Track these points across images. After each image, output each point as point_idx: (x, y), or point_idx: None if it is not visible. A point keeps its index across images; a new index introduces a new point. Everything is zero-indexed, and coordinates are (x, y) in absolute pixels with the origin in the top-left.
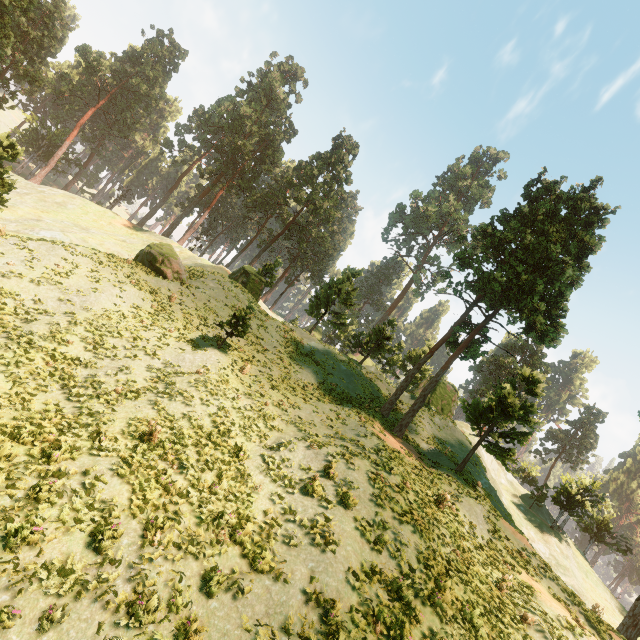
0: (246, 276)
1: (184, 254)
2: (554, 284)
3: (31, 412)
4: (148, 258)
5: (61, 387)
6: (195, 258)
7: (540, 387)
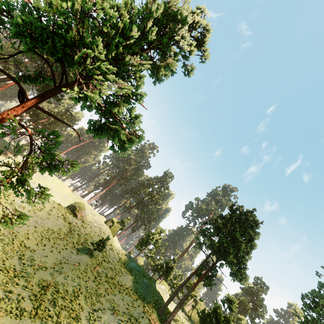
0: (112, 223)
1: (88, 207)
2: (240, 251)
3: (5, 266)
4: (73, 208)
5: (19, 258)
6: (92, 210)
7: (234, 306)
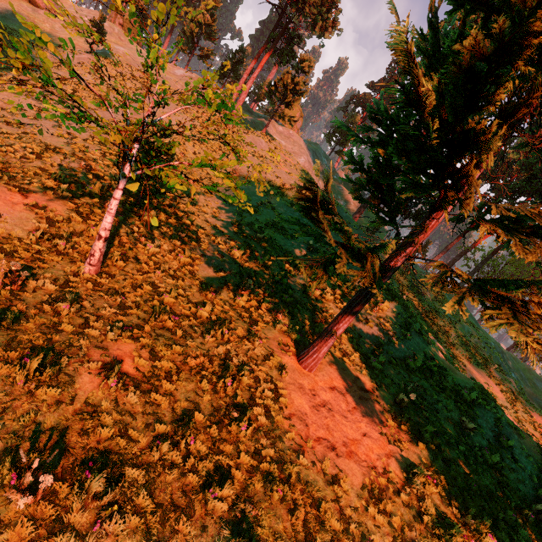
0: (121, 17)
1: (65, 4)
2: None
3: None
4: None
5: None
6: (76, 7)
7: (307, 65)
